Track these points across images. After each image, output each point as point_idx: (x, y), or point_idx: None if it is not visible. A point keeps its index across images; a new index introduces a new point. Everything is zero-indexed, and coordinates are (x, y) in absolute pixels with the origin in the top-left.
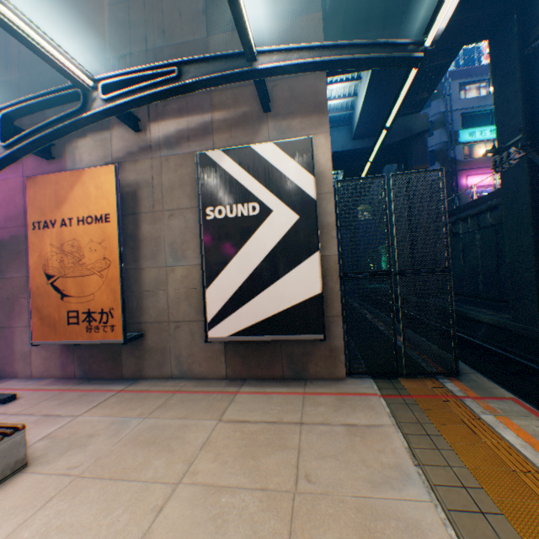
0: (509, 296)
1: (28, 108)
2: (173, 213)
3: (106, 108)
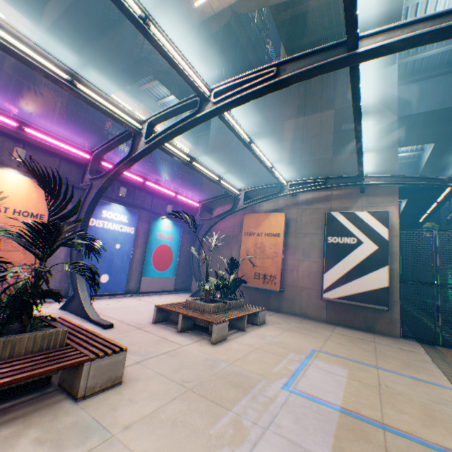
0: None
1: (255, 189)
2: (305, 235)
3: (289, 193)
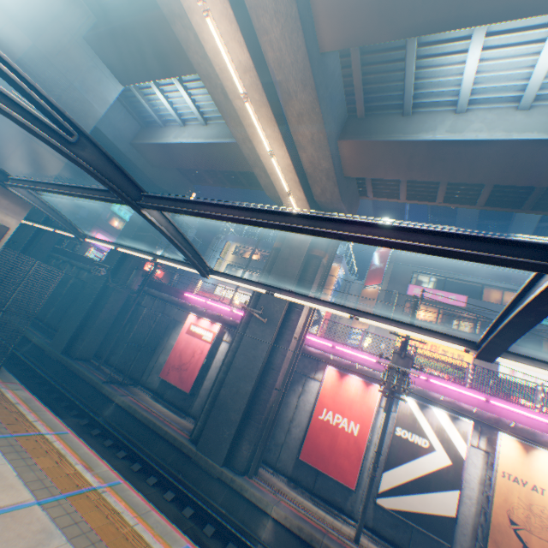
0: (60, 331)
1: None
2: None
3: None
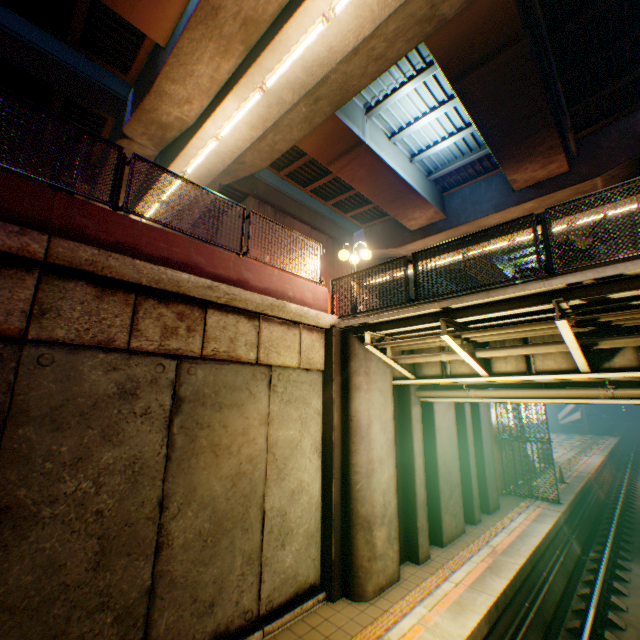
0: None
1: None
2: None
3: None
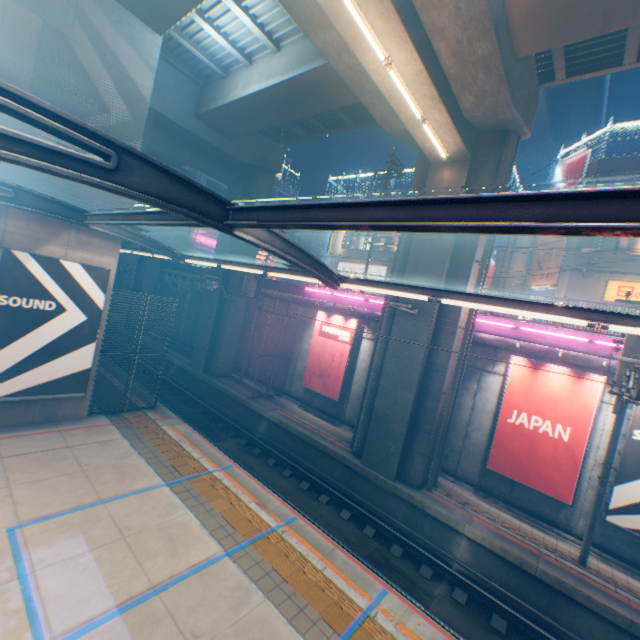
0: (195, 351)
1: None
2: None
3: None
